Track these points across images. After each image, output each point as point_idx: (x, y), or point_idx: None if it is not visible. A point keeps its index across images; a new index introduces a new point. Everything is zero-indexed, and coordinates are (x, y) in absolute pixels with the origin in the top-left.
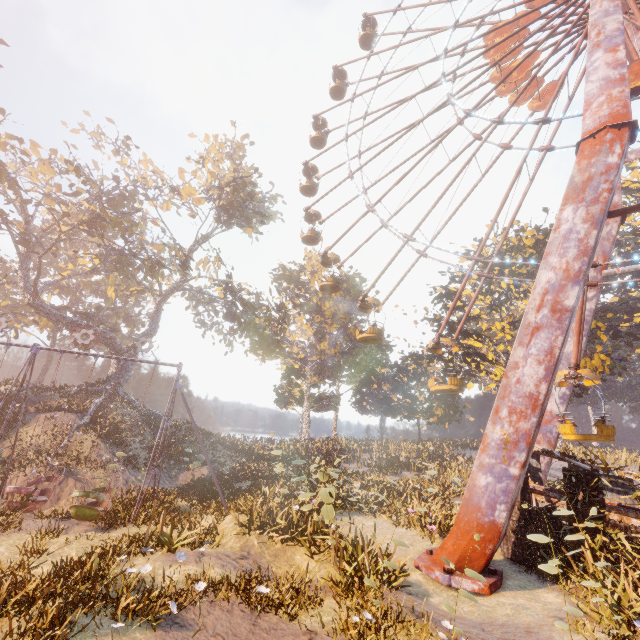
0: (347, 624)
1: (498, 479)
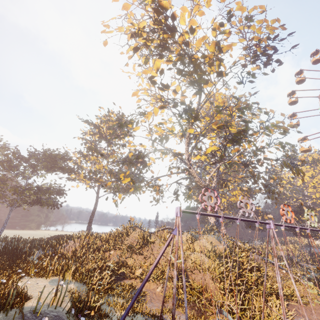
0: None
1: None
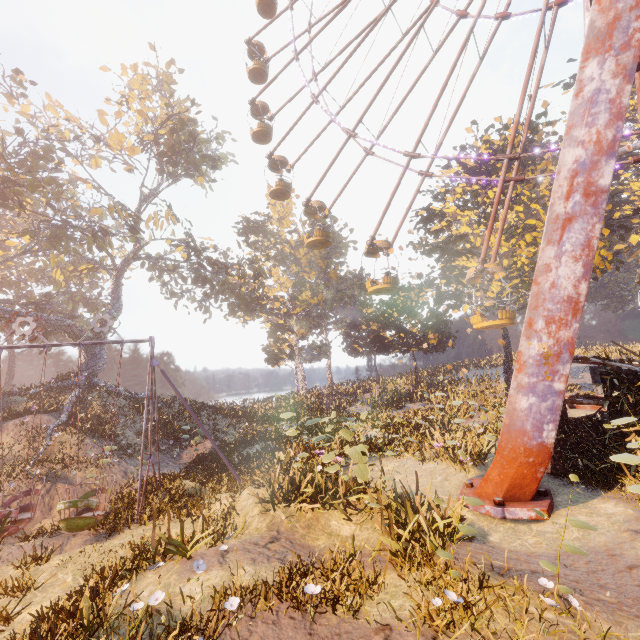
0: (429, 612)
1: (542, 398)
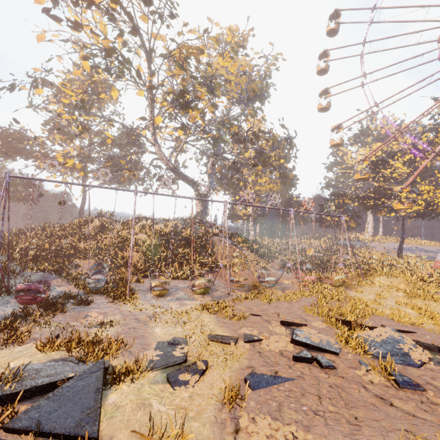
0: None
1: None
